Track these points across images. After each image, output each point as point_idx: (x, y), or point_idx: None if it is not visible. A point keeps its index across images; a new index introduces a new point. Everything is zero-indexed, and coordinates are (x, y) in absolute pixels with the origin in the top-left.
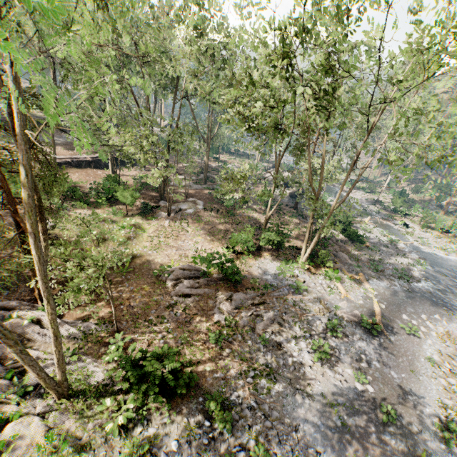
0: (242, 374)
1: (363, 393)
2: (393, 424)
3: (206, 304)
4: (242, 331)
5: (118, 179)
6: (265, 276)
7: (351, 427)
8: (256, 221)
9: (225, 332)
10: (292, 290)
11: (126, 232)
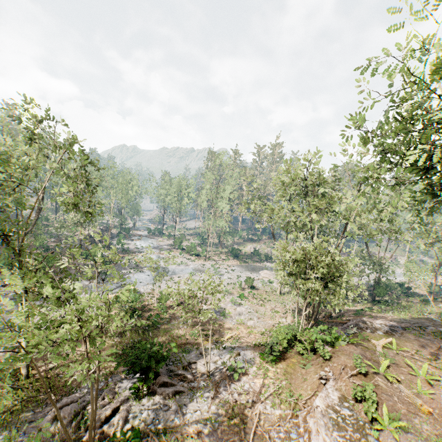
0: None
1: None
2: None
3: None
4: None
5: None
6: None
7: None
8: None
9: None
10: None
11: None
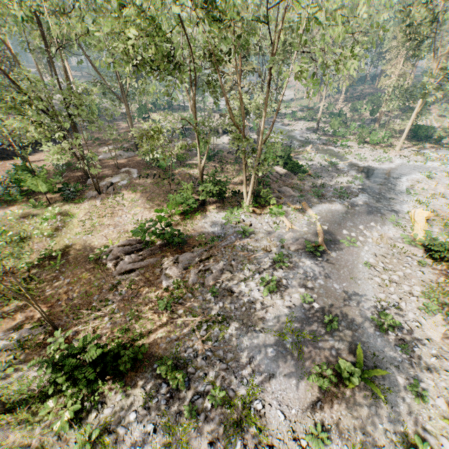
0: (195, 330)
1: (309, 311)
2: (336, 329)
3: (152, 274)
4: (192, 290)
5: (32, 167)
6: (212, 230)
7: (300, 344)
8: (198, 176)
9: (175, 295)
10: (239, 236)
11: (52, 223)
